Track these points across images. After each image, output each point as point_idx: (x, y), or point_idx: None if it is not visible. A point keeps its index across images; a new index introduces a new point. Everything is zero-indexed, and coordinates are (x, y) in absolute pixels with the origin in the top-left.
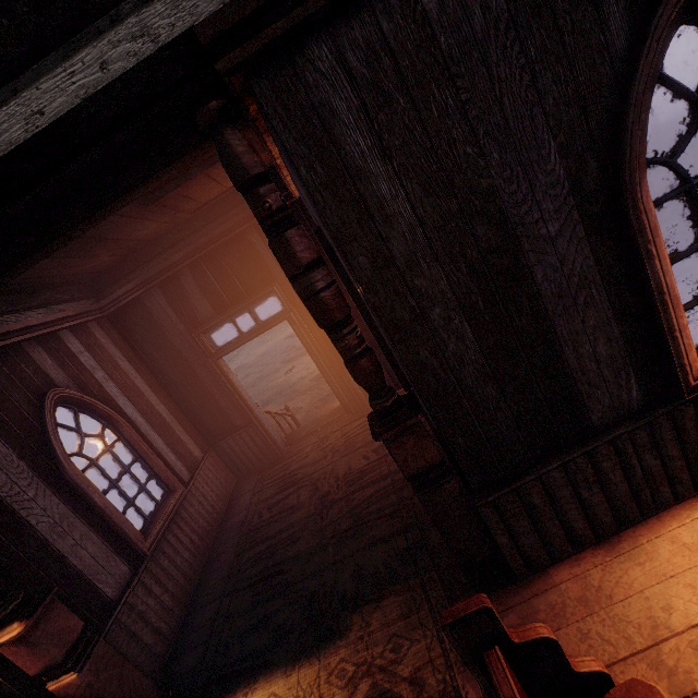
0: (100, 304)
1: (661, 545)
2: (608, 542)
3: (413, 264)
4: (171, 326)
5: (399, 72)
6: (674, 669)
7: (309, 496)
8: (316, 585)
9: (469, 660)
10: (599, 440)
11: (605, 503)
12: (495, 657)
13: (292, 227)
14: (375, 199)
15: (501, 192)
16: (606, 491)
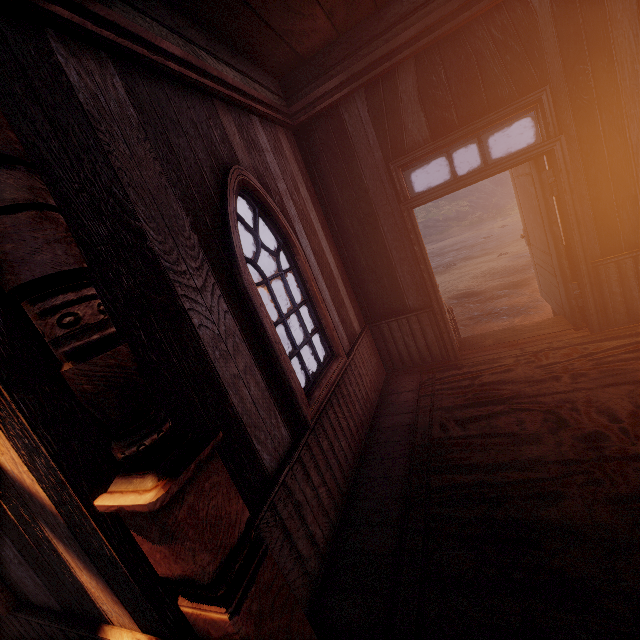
0: (291, 110)
1: None
2: None
3: None
4: (365, 152)
5: None
6: None
7: (547, 428)
8: None
9: None
10: None
11: None
12: None
13: None
14: None
15: None
16: None
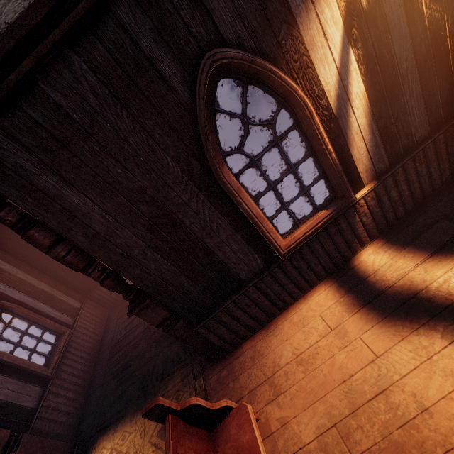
0: None
1: (285, 325)
2: (267, 326)
3: (112, 233)
4: None
5: (56, 138)
6: (276, 384)
7: None
8: (146, 370)
9: (161, 421)
10: (247, 286)
11: (260, 311)
12: (168, 420)
13: (31, 228)
14: (73, 207)
15: (148, 187)
16: (259, 306)
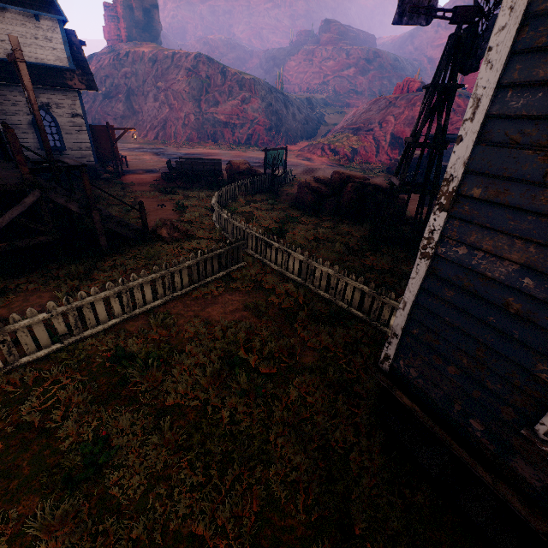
0: None
1: None
2: None
3: None
4: None
5: None
6: None
7: None
8: None
9: None
10: None
11: None
12: None
13: None
14: None
15: None
16: None
